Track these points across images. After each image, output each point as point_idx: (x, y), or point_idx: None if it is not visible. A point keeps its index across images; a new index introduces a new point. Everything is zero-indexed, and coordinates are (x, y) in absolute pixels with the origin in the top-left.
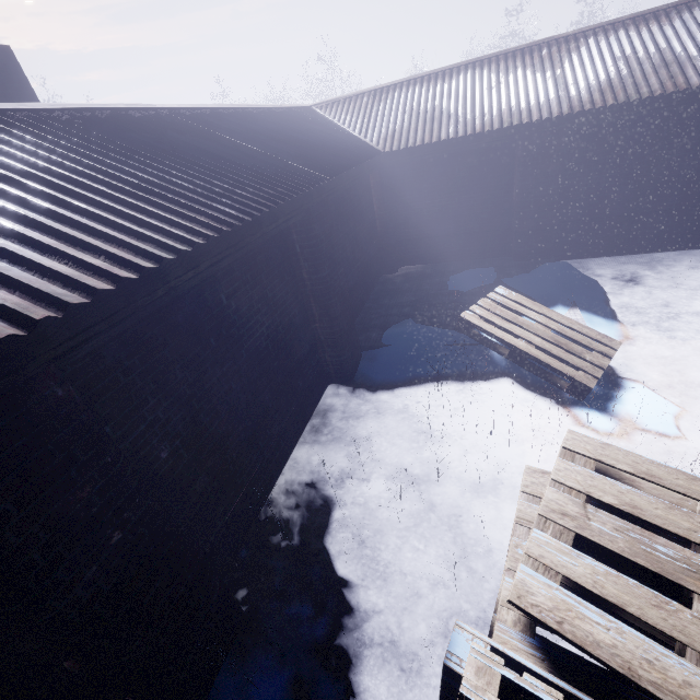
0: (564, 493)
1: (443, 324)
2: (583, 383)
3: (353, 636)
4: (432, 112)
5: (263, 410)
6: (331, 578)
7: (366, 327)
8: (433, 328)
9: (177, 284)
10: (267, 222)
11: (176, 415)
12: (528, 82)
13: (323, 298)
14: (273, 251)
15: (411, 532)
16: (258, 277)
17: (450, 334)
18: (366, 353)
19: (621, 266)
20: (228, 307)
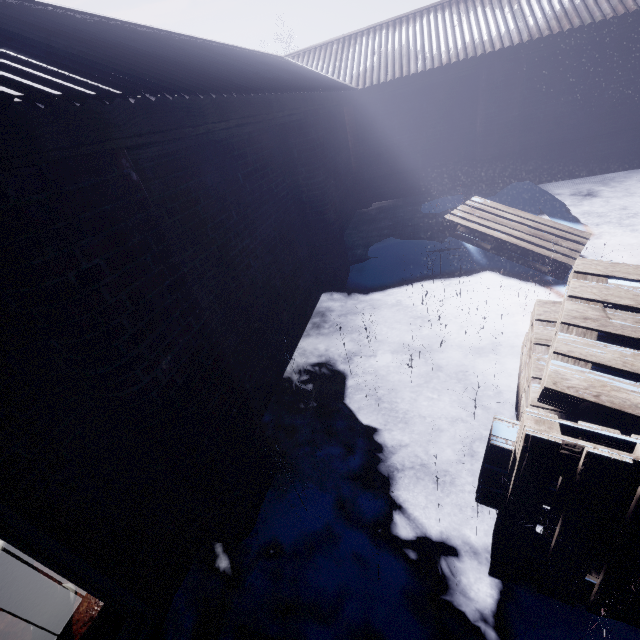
0: (583, 304)
1: (422, 238)
2: (564, 262)
3: (385, 465)
4: (400, 51)
5: (275, 294)
6: (355, 426)
7: (351, 247)
8: (415, 240)
9: (214, 130)
10: (276, 108)
11: (210, 271)
12: (488, 18)
13: (318, 203)
14: (276, 151)
15: (421, 391)
16: (265, 170)
17: (431, 243)
18: (354, 266)
19: (577, 186)
20: (244, 188)
